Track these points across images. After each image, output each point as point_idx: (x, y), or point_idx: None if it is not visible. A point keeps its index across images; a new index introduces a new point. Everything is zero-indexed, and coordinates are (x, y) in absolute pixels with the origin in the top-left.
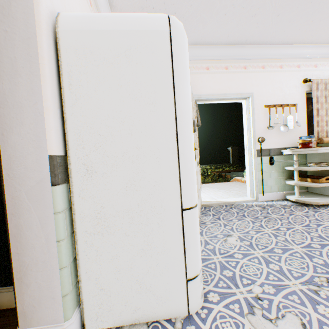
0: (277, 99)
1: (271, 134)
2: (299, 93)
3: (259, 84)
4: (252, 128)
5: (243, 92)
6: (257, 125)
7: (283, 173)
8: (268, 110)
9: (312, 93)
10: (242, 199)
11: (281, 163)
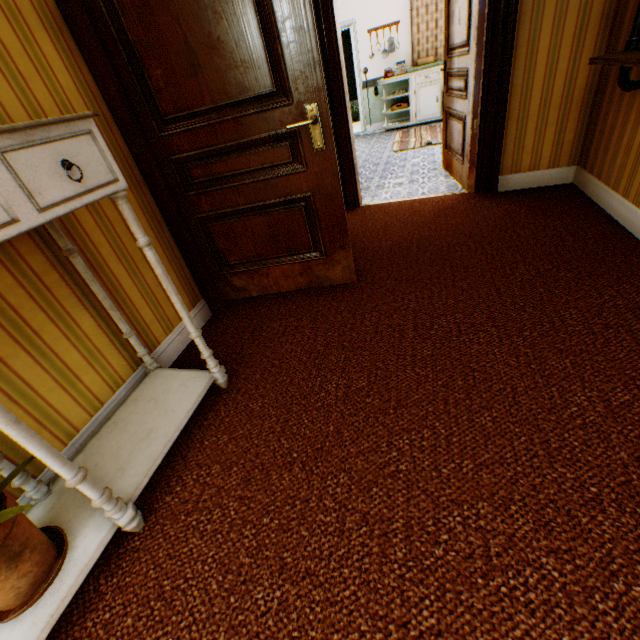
0: (379, 20)
1: (375, 63)
2: (403, 6)
3: (361, 6)
4: (357, 61)
5: (346, 20)
6: (361, 56)
7: (388, 103)
8: (371, 36)
9: (412, 6)
10: (354, 133)
11: (386, 93)
